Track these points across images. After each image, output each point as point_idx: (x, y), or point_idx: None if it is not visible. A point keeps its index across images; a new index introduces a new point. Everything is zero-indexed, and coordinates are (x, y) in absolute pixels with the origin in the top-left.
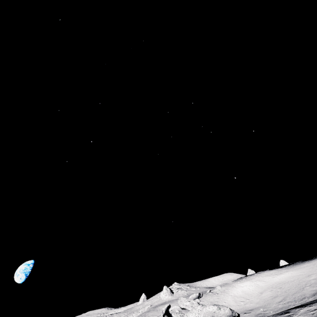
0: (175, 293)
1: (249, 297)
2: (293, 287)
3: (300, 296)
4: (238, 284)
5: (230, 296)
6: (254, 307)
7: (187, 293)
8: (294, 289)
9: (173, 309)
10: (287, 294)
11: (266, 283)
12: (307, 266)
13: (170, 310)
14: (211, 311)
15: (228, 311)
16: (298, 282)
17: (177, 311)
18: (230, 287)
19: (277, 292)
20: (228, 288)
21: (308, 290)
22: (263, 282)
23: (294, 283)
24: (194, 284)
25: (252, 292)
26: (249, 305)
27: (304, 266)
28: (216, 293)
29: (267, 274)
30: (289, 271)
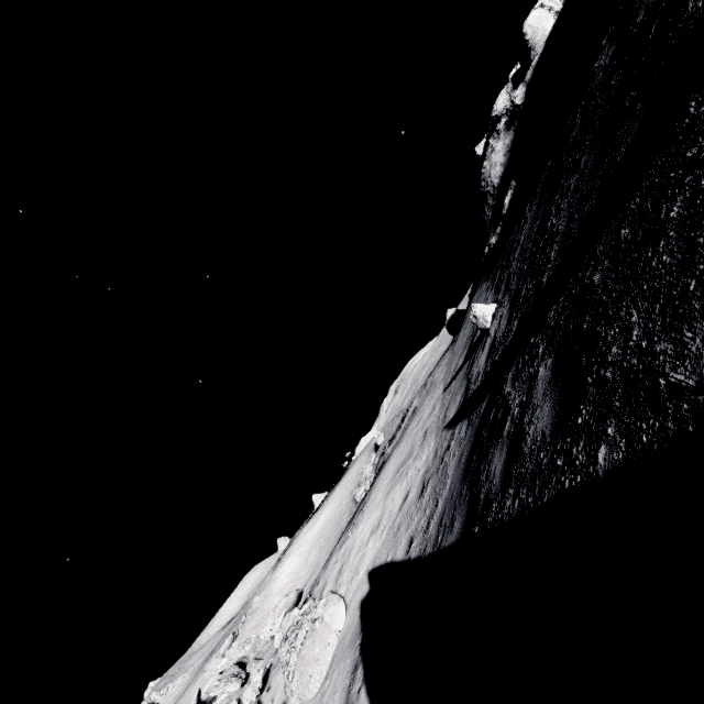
0: (164, 700)
1: (297, 576)
2: (332, 526)
3: (340, 532)
4: (280, 571)
5: (276, 596)
6: (306, 580)
7: (192, 673)
8: (334, 527)
9: (208, 689)
10: (330, 539)
11: (309, 542)
12: (338, 492)
13: (204, 695)
14: (284, 604)
15: (295, 592)
16: (335, 517)
17: (217, 683)
18: (271, 583)
19: (321, 544)
20: (269, 588)
21: (344, 520)
22: (305, 544)
23: (333, 521)
24: (196, 644)
25: (298, 567)
26: (301, 584)
27: (336, 494)
28: (257, 609)
29: (306, 530)
30: (325, 509)
